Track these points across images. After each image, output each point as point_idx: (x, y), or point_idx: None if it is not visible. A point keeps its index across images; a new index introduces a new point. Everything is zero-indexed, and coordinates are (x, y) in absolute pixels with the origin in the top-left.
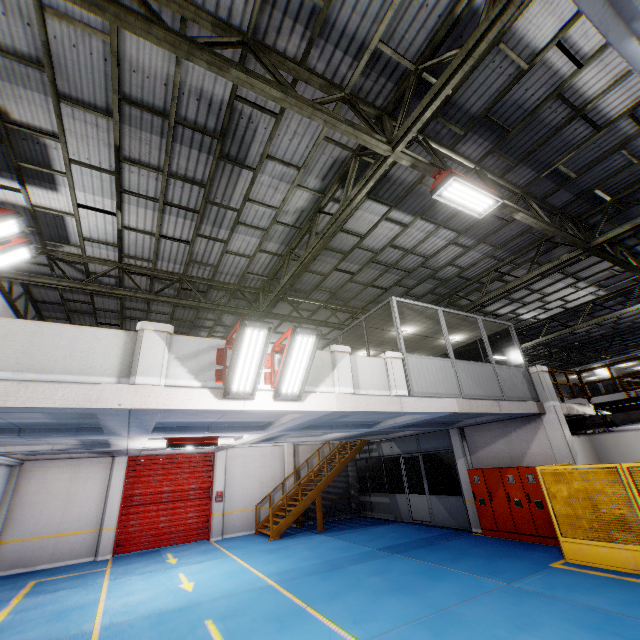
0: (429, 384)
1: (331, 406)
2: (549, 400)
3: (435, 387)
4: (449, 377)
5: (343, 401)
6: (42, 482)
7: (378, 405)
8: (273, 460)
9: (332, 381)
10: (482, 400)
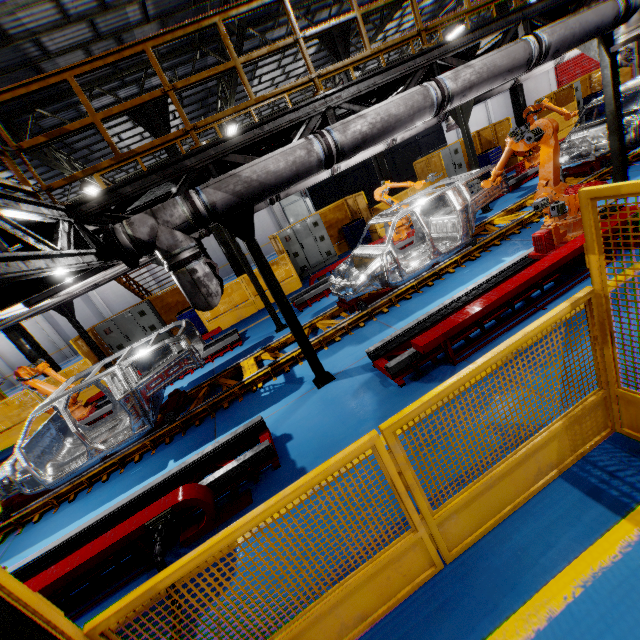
0: None
1: None
2: None
3: None
4: None
5: None
6: (527, 89)
7: None
8: None
9: None
10: None
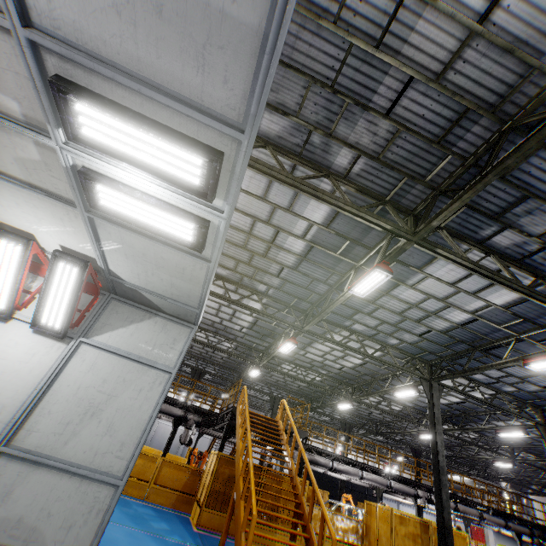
0: None
1: None
2: None
3: None
4: None
5: None
6: None
7: None
8: None
9: None
10: None
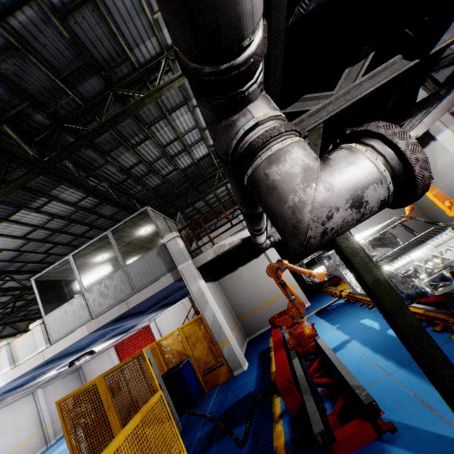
0: (64, 327)
1: (2, 384)
2: (177, 266)
3: (69, 326)
4: (81, 310)
5: (8, 377)
6: (91, 370)
7: (29, 366)
8: (182, 312)
9: (2, 368)
10: (110, 310)
